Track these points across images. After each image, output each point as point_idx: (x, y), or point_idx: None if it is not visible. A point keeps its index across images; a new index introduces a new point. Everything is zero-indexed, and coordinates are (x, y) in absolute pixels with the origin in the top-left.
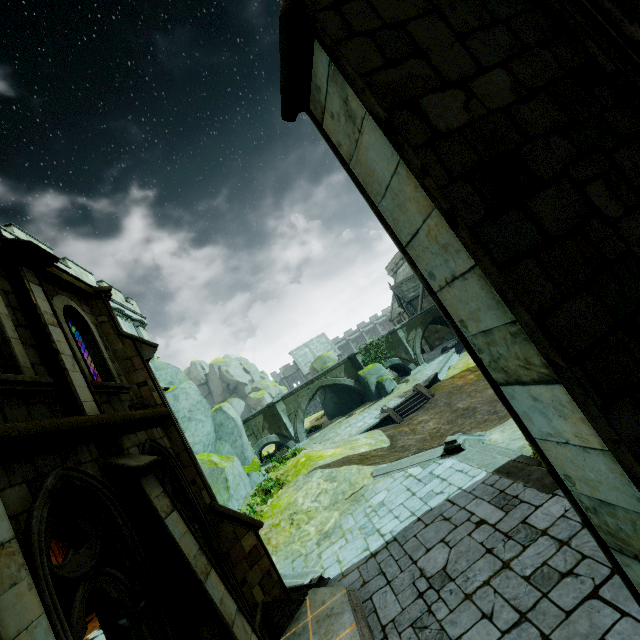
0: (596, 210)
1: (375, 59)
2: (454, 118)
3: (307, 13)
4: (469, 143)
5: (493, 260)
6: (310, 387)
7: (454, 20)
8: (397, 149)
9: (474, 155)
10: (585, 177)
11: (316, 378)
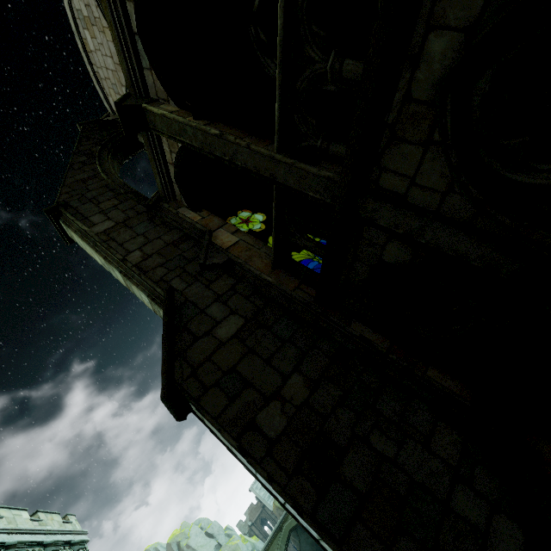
0: (381, 455)
1: (223, 401)
2: (278, 424)
3: (177, 386)
4: (292, 440)
5: (334, 538)
6: (280, 536)
7: (261, 351)
8: (250, 465)
9: (297, 448)
10: (366, 432)
11: (282, 521)
